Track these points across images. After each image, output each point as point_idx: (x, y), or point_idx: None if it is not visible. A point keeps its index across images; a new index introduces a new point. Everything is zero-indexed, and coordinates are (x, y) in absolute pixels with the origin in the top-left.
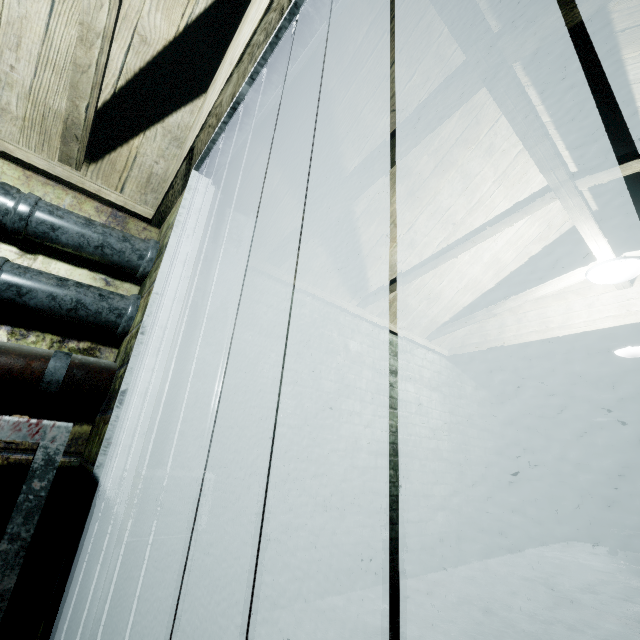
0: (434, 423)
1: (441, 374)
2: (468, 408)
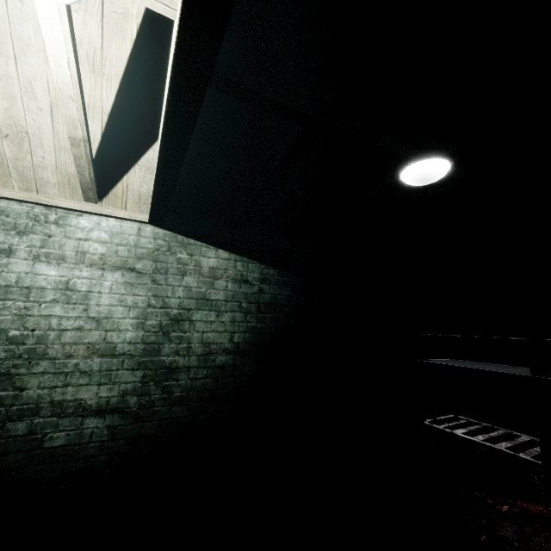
0: (103, 311)
1: (138, 247)
2: (201, 286)
